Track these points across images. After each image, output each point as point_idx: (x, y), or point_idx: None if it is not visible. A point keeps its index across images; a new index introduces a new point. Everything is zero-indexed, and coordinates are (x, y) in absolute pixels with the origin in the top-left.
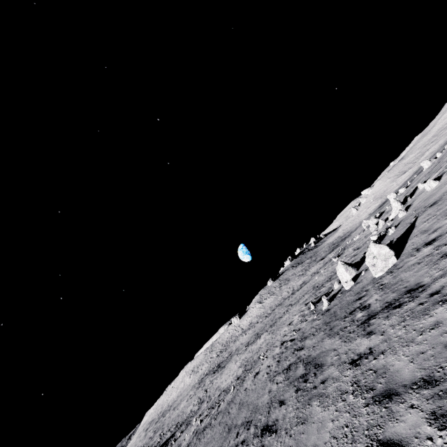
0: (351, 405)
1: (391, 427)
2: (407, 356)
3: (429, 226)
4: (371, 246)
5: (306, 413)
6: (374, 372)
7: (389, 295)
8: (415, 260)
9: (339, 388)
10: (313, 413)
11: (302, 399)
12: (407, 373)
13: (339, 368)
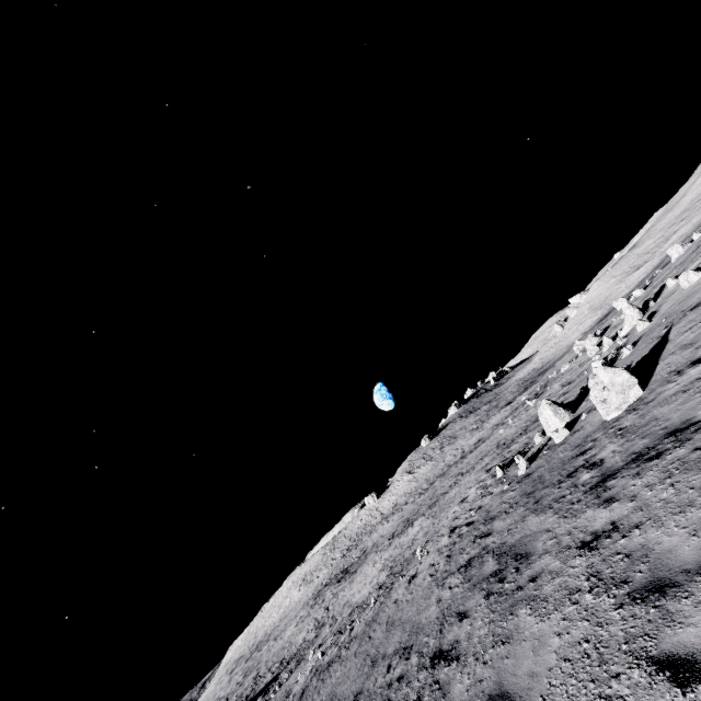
0: (590, 609)
1: (671, 635)
2: (684, 527)
3: (695, 337)
4: (600, 372)
5: (508, 628)
6: (625, 557)
7: (636, 443)
8: (677, 387)
9: (565, 586)
10: (521, 627)
11: (499, 608)
12: (688, 552)
13: (560, 556)
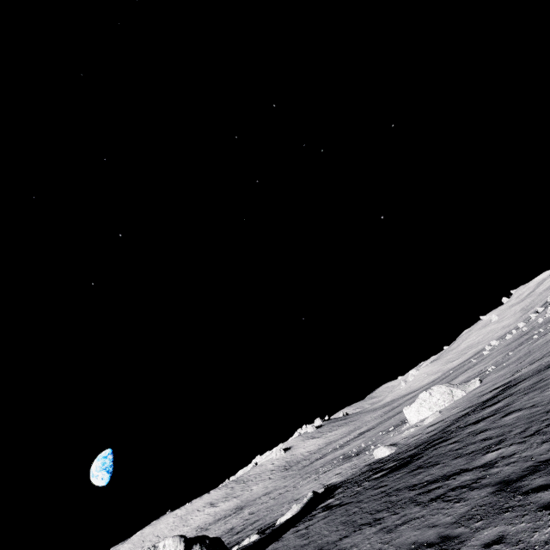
0: None
1: None
2: None
3: None
4: None
5: None
6: None
7: None
8: None
9: None
10: None
11: None
12: None
13: None
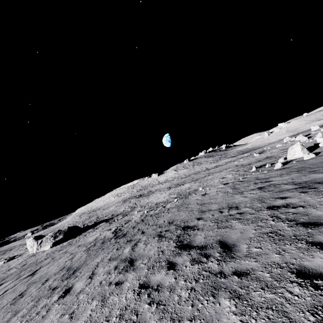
0: None
1: None
2: None
3: None
4: None
5: None
6: None
7: None
8: None
9: None
10: None
11: None
12: None
13: None
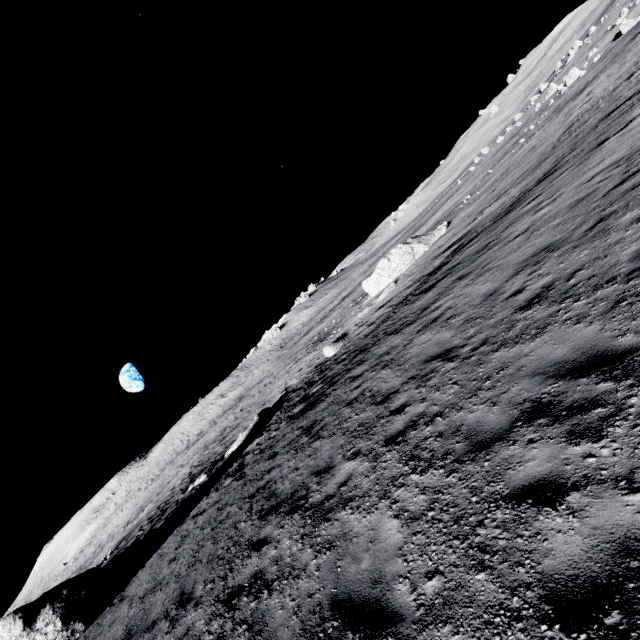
0: None
1: None
2: None
3: None
4: (623, 22)
5: None
6: None
7: None
8: None
9: None
10: None
11: None
12: None
13: None
